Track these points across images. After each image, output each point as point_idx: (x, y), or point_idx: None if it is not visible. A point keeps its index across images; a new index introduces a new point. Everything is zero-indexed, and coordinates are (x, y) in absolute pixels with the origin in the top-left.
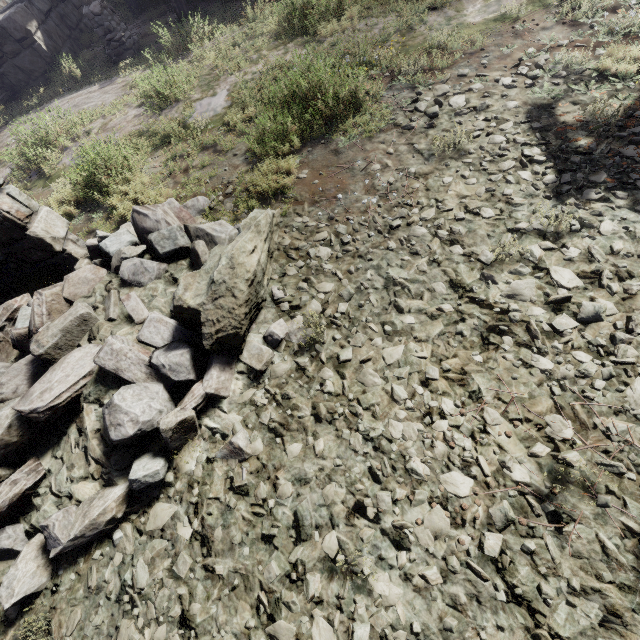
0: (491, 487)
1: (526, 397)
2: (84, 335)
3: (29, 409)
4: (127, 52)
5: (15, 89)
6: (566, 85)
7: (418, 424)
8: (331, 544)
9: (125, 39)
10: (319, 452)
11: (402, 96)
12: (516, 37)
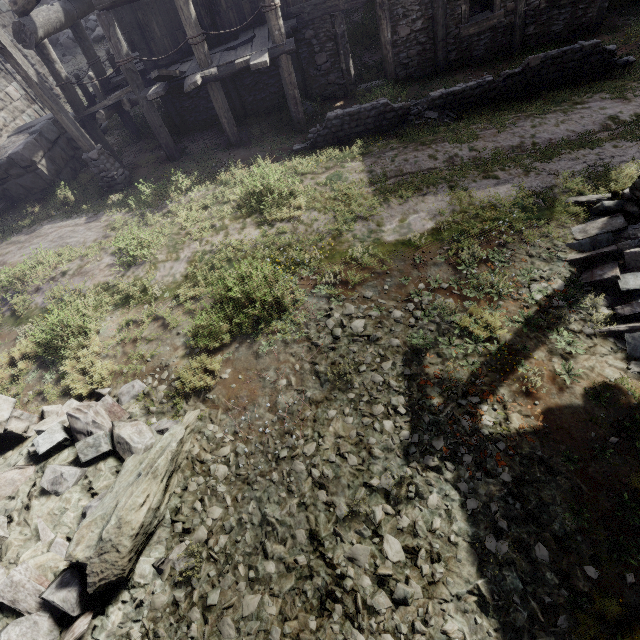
0: None
1: None
2: None
3: None
4: (118, 185)
5: (15, 199)
6: (437, 332)
7: None
8: None
9: (117, 176)
10: None
11: (319, 305)
12: (414, 267)
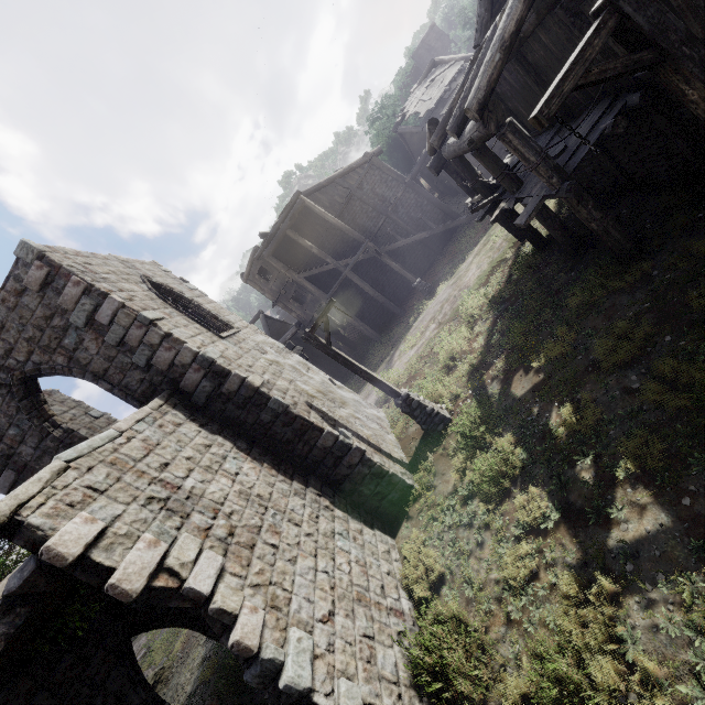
0: None
1: None
2: None
3: None
4: None
5: None
6: None
7: None
8: None
9: None
10: None
11: None
12: None
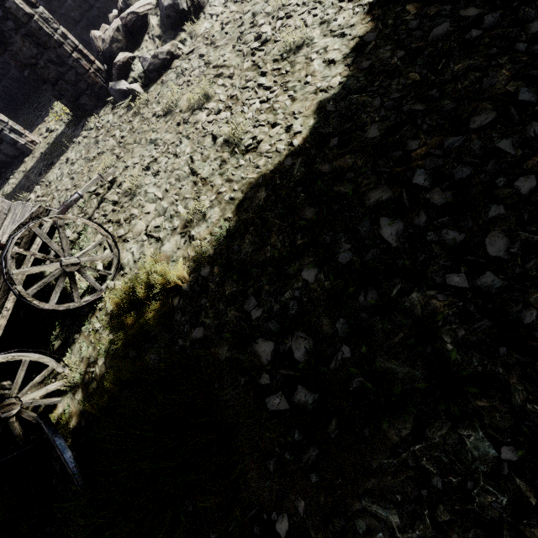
0: None
1: None
2: None
3: (127, 13)
4: None
5: None
6: None
7: None
8: (268, 9)
9: None
10: None
11: None
12: None
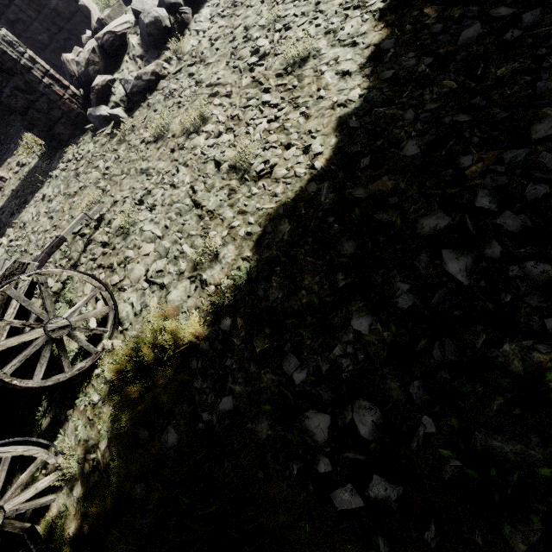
0: None
1: None
2: (122, 15)
3: (103, 33)
4: None
5: None
6: None
7: None
8: (262, 22)
9: None
10: (253, 5)
11: None
12: None
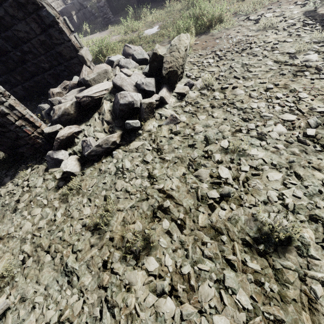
0: (306, 116)
1: (319, 88)
2: (104, 79)
3: (82, 95)
4: (111, 23)
5: None
6: (321, 4)
7: (265, 102)
8: (225, 143)
9: (111, 18)
10: (215, 116)
11: (241, 18)
12: None
